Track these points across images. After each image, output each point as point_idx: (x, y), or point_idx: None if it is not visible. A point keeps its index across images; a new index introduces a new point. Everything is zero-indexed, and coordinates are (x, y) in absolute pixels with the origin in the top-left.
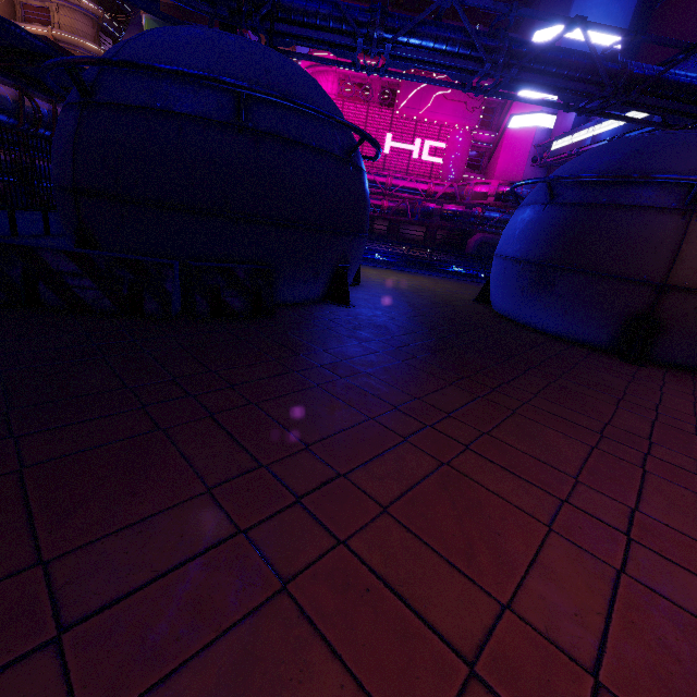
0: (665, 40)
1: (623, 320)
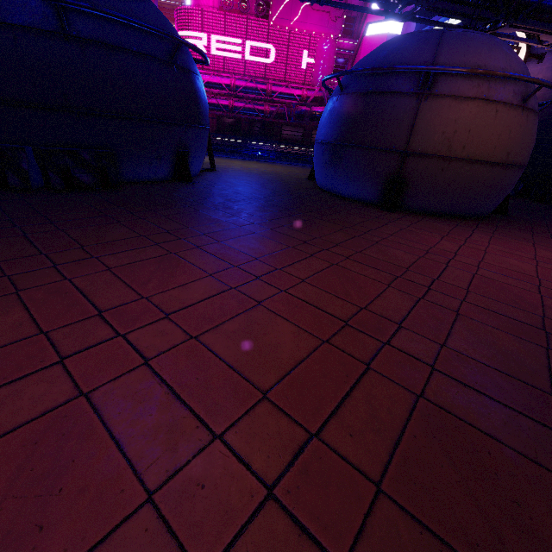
0: None
1: (384, 181)
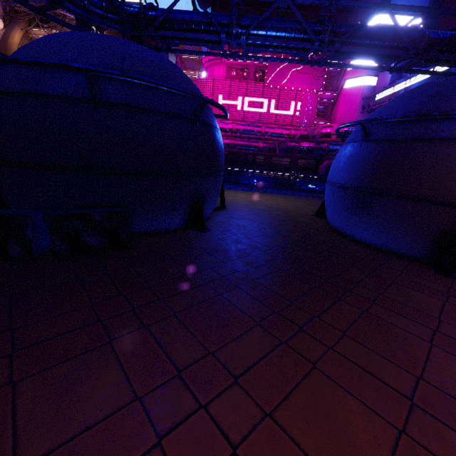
0: (455, 11)
1: (435, 237)
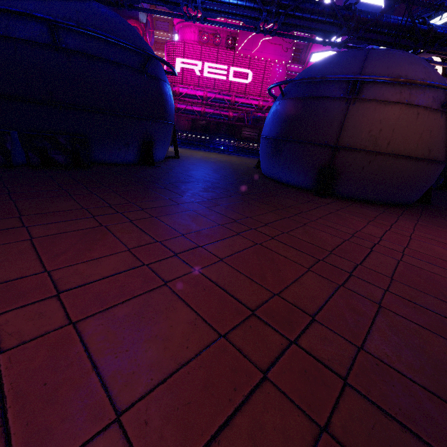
0: None
1: (317, 170)
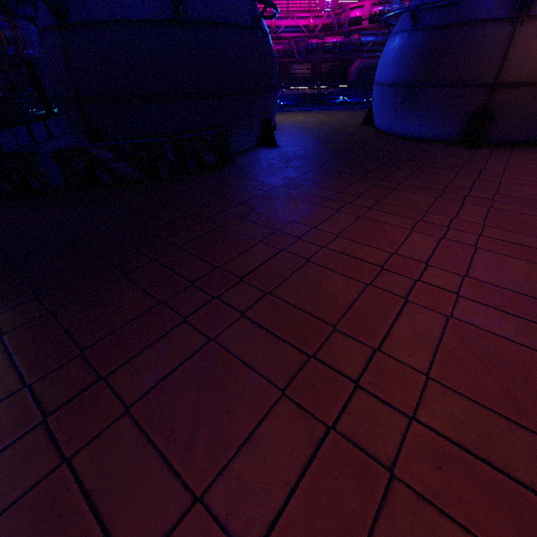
0: None
1: (467, 117)
